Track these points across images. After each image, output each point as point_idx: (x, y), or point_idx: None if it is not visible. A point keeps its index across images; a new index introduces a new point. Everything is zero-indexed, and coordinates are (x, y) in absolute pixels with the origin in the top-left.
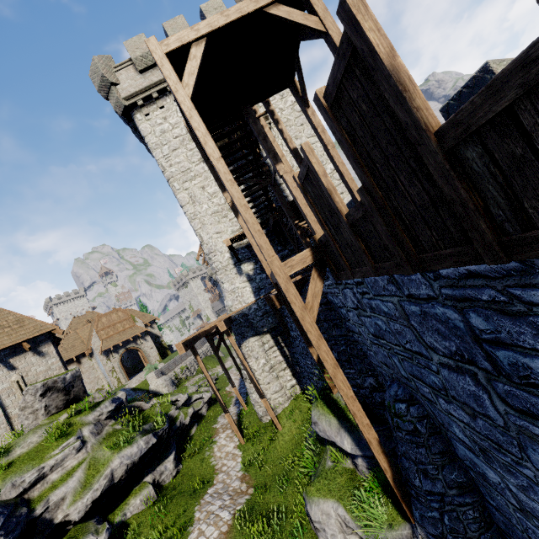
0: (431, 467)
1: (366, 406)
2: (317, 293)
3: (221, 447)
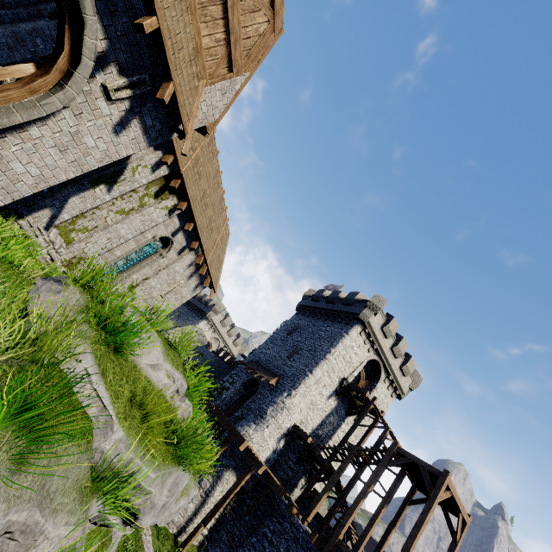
0: None
1: None
2: None
3: None
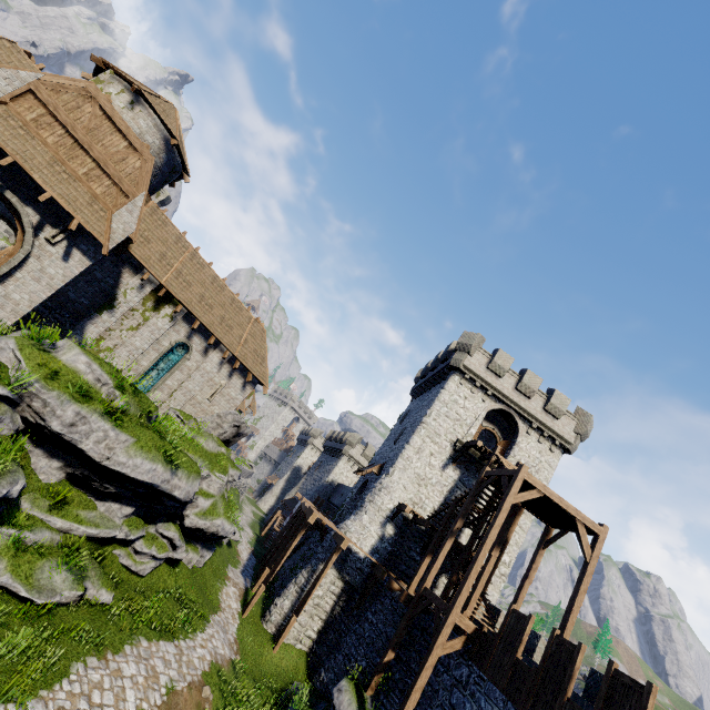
0: None
1: None
2: (454, 647)
3: (229, 595)
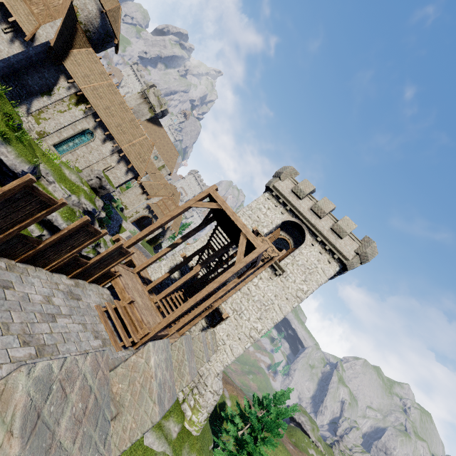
0: None
1: None
2: None
3: None
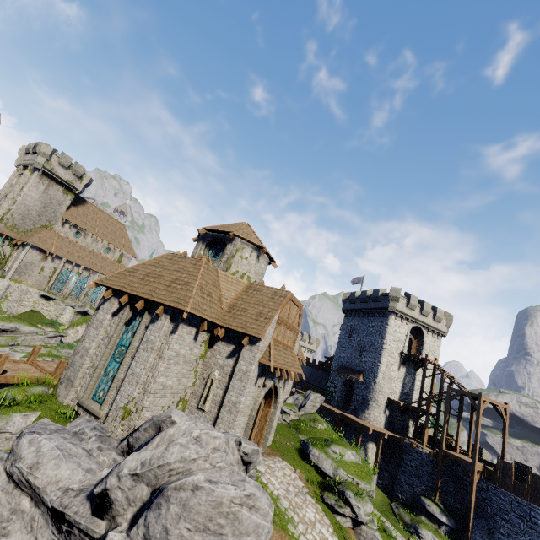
0: (484, 536)
1: (449, 512)
2: (478, 477)
3: None
